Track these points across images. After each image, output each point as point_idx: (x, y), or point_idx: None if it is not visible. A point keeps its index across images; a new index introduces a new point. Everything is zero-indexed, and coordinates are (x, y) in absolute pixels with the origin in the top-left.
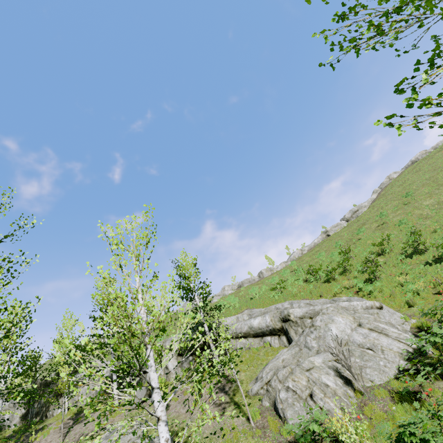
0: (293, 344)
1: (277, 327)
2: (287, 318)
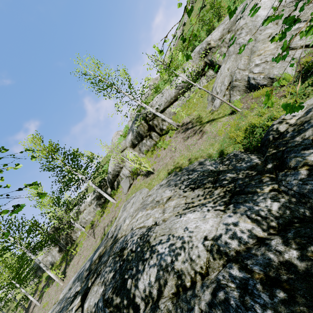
0: (226, 59)
1: (201, 68)
2: (208, 49)
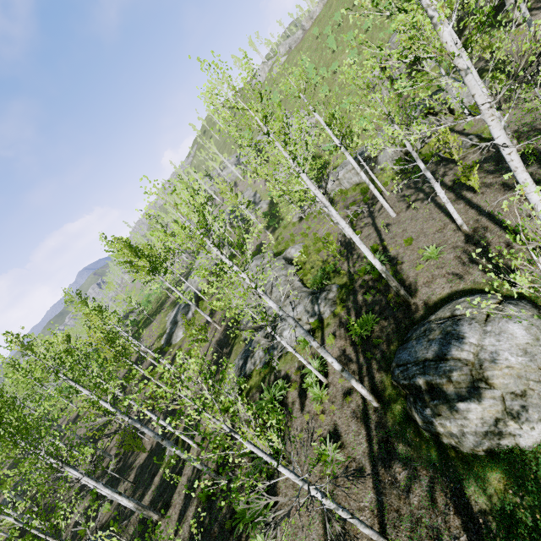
0: None
1: None
2: None
